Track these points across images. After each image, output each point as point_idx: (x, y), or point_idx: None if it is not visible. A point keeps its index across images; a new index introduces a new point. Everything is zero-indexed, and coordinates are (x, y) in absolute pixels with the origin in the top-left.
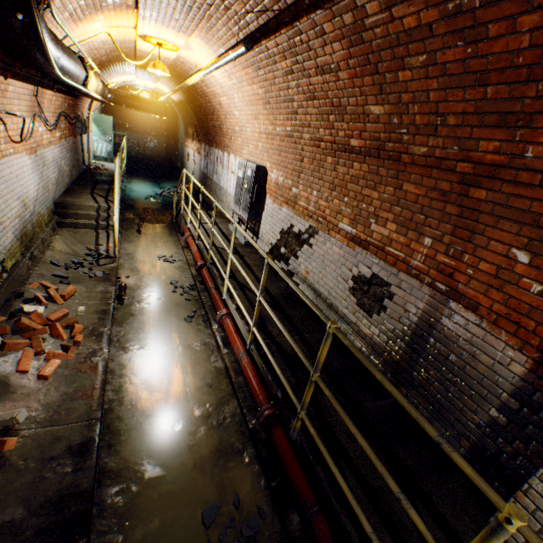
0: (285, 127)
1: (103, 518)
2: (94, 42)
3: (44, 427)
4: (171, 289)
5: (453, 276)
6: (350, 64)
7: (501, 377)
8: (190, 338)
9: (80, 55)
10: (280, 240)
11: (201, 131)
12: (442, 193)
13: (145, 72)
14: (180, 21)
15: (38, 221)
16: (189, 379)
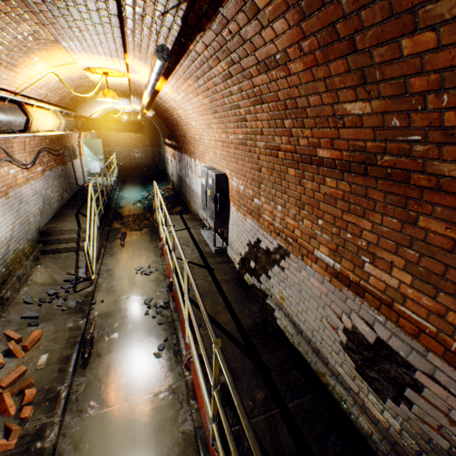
0: (237, 135)
1: None
2: (50, 83)
3: None
4: (144, 311)
5: None
6: (304, 46)
7: None
8: (157, 383)
9: (17, 100)
10: (248, 253)
11: (173, 140)
12: None
13: None
14: (103, 45)
15: (15, 258)
16: None
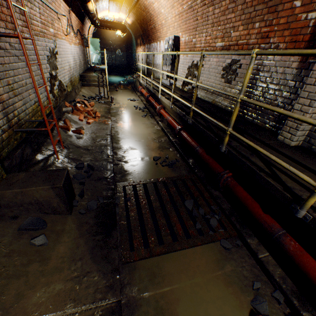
0: (188, 3)
1: (116, 156)
2: None
3: (92, 133)
4: (135, 108)
5: (268, 36)
6: None
7: (287, 74)
8: (145, 121)
9: None
10: (187, 73)
11: (144, 37)
12: None
13: (114, 4)
14: None
15: (75, 79)
16: (145, 131)
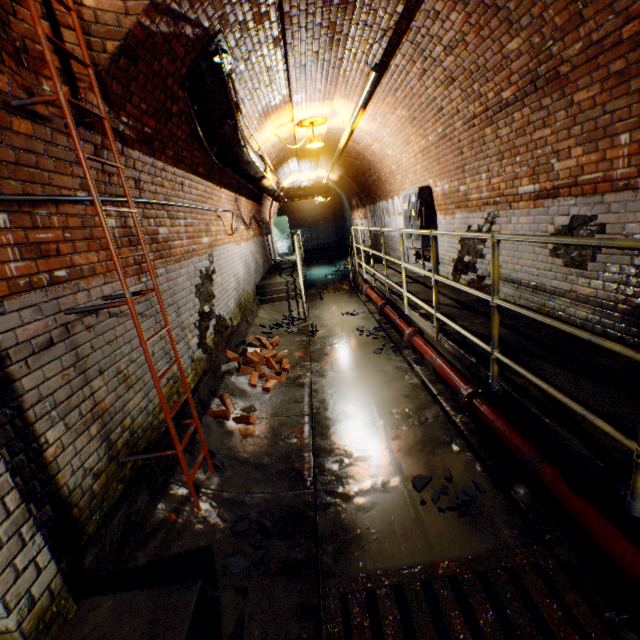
0: (436, 131)
1: (323, 475)
2: (266, 148)
3: (272, 417)
4: (357, 334)
5: None
6: (471, 22)
7: None
8: (381, 364)
9: (259, 155)
10: (461, 250)
11: (363, 195)
12: (618, 74)
13: (306, 162)
14: (322, 90)
15: (247, 297)
16: (384, 392)
